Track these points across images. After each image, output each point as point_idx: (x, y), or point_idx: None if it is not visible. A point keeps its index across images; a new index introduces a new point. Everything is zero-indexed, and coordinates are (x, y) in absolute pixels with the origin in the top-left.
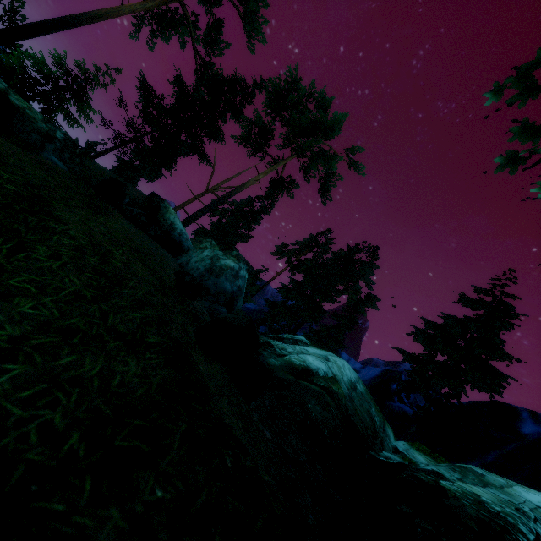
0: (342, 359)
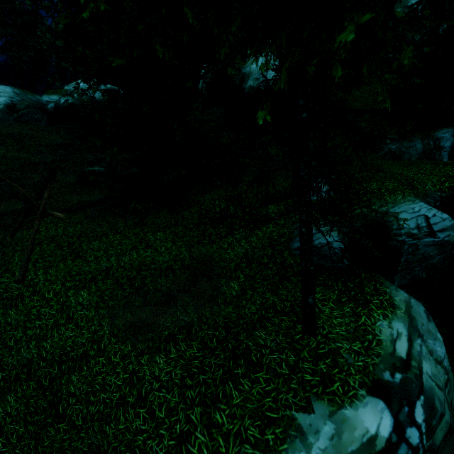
0: None
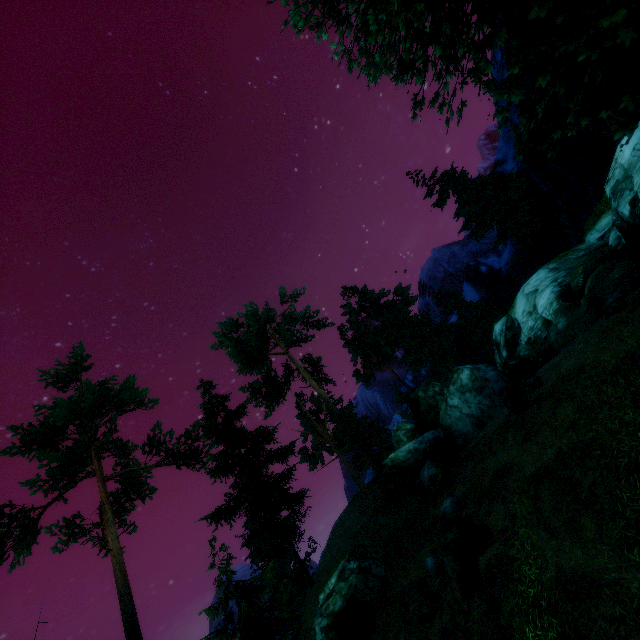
0: (526, 283)
